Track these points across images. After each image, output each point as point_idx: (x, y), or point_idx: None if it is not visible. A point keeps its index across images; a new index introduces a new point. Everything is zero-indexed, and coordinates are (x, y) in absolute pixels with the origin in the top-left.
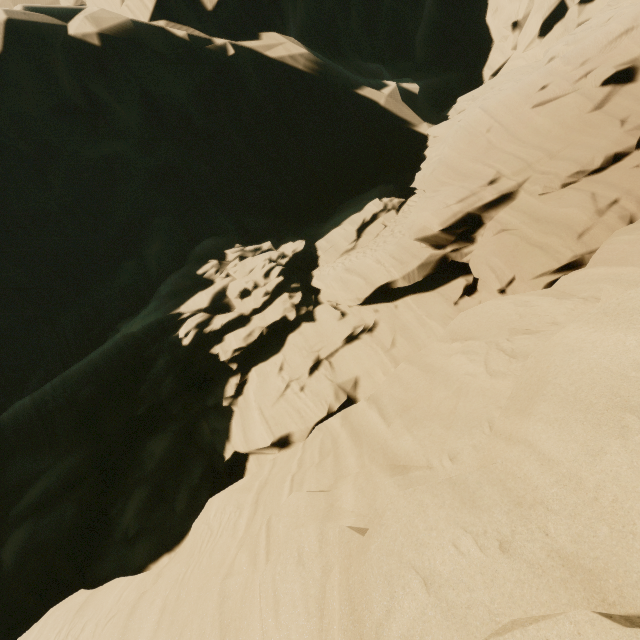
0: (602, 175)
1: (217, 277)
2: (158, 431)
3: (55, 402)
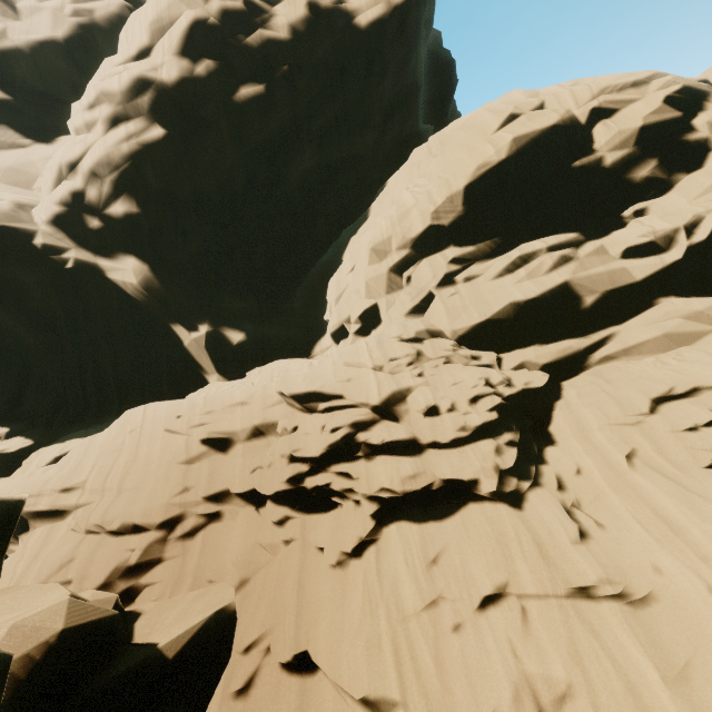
0: (111, 541)
1: None
2: None
3: None
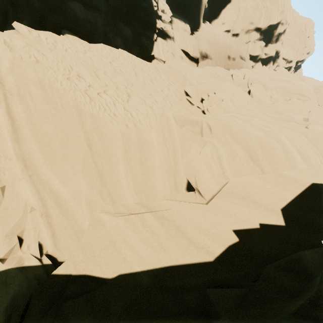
0: None
1: None
2: (124, 23)
3: None
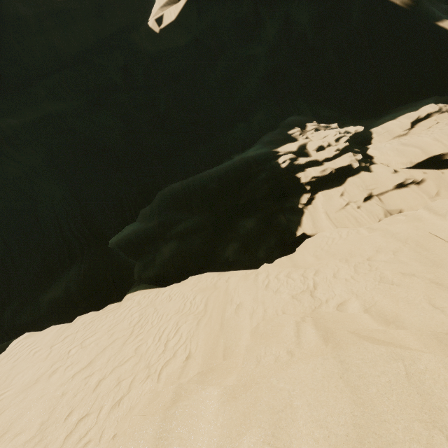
0: None
1: (300, 137)
2: (247, 216)
3: (194, 187)
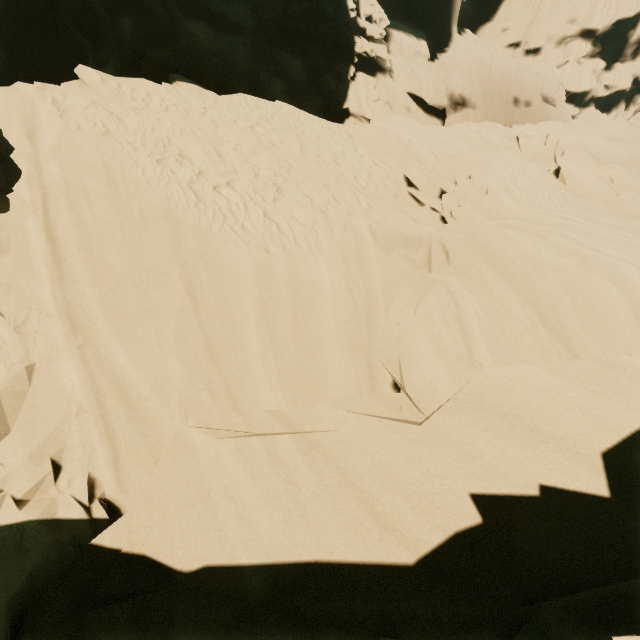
0: None
1: None
2: (289, 52)
3: None
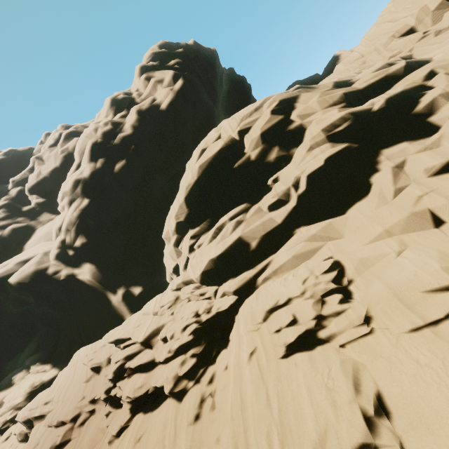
0: (54, 431)
1: (16, 382)
2: None
3: None
